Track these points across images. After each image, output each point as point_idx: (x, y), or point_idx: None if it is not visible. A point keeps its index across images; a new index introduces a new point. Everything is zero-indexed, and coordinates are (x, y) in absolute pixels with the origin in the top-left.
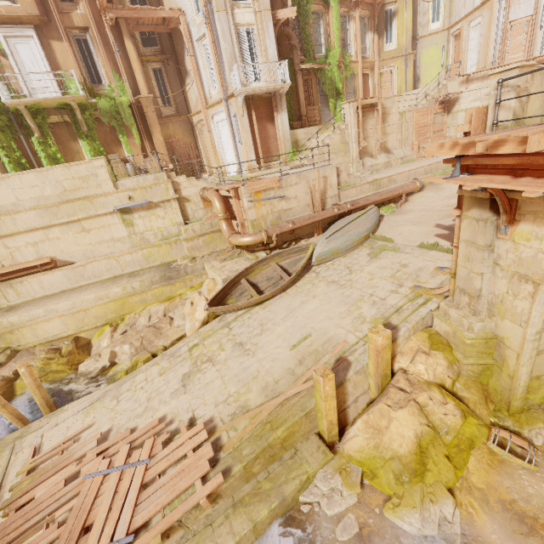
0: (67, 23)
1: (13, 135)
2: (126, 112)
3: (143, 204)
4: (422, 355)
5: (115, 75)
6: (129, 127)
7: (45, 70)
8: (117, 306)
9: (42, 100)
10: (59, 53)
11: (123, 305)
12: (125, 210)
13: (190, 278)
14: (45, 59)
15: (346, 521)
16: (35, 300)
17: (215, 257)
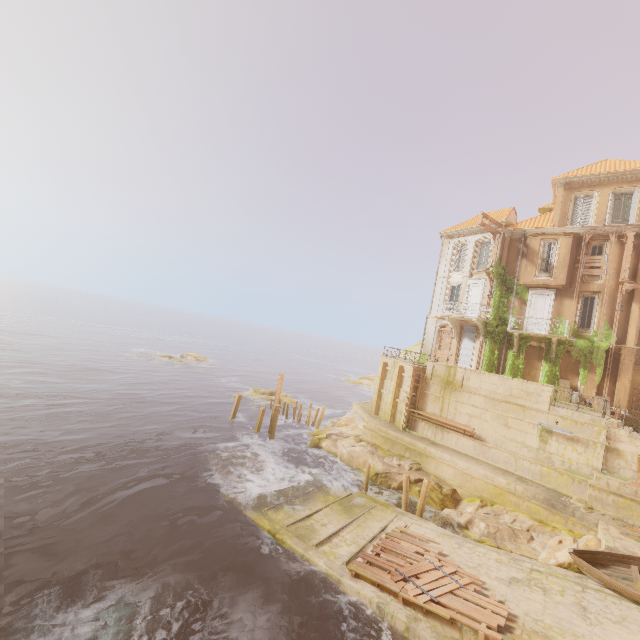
0: (583, 288)
1: (499, 345)
2: (599, 354)
3: (566, 433)
4: None
5: (605, 325)
6: (595, 365)
7: (546, 314)
8: (494, 492)
9: (532, 334)
10: (564, 306)
11: (499, 495)
12: (547, 428)
13: (574, 521)
14: (551, 308)
15: None
16: (447, 448)
17: (618, 525)
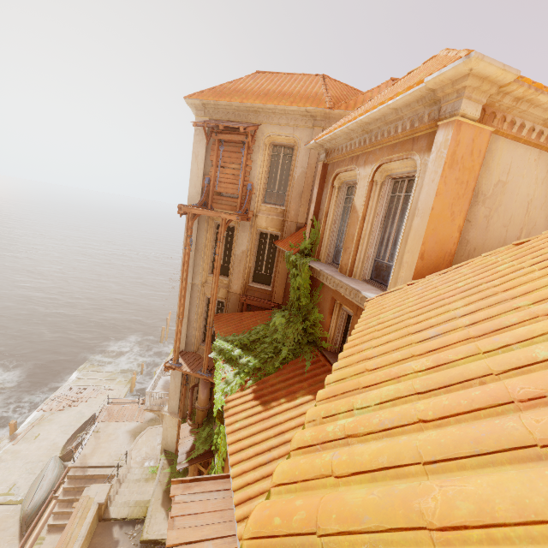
0: None
1: None
2: None
3: None
4: None
5: None
6: None
7: None
8: None
9: None
10: None
11: None
12: None
13: None
14: None
15: (2, 437)
16: None
17: None
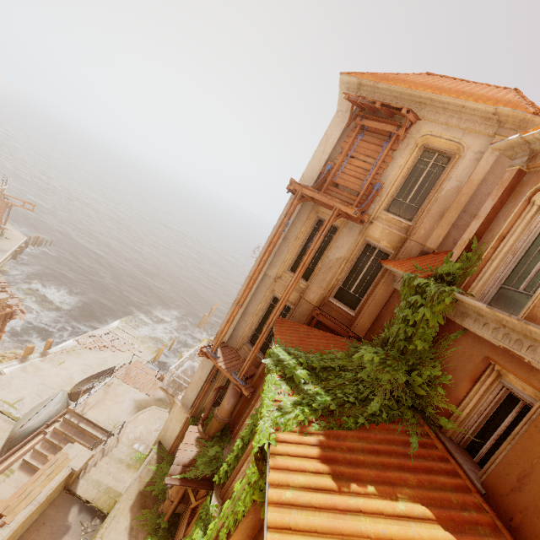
0: None
1: None
2: None
3: None
4: (10, 356)
5: None
6: None
7: None
8: None
9: None
10: None
11: None
12: None
13: None
14: None
15: (37, 350)
16: None
17: None
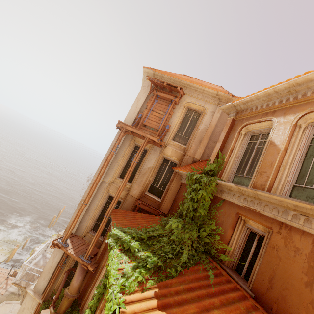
0: None
1: None
2: None
3: None
4: None
5: None
6: None
7: None
8: None
9: None
10: None
11: None
12: None
13: None
14: None
15: None
16: None
17: None
